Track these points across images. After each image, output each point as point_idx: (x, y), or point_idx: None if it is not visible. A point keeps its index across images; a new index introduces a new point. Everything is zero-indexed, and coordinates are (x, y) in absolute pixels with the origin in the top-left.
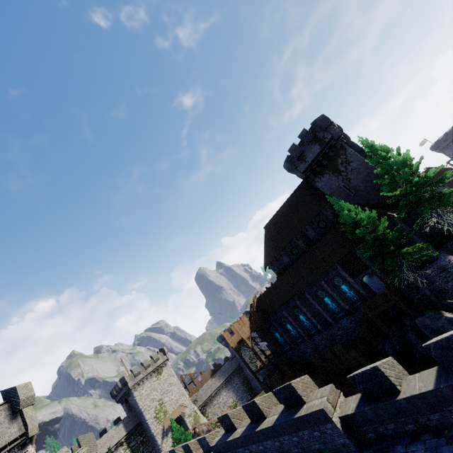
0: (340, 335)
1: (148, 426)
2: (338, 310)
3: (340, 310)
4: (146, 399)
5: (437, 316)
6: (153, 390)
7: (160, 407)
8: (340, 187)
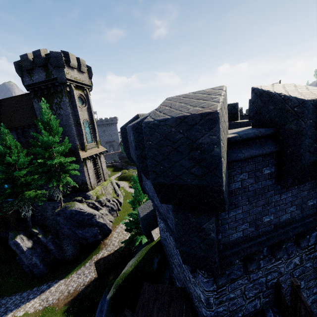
0: None
1: None
2: None
3: None
4: None
5: (13, 237)
6: None
7: None
8: None
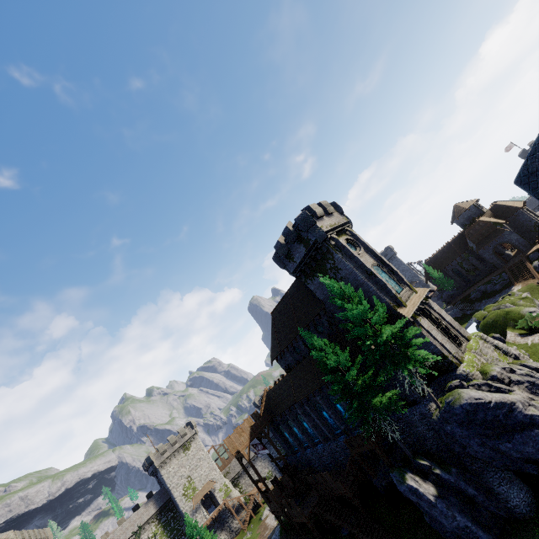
0: (338, 452)
1: (177, 504)
2: (336, 426)
3: (338, 427)
4: (174, 477)
5: (401, 480)
6: (181, 467)
7: (189, 484)
8: (332, 295)
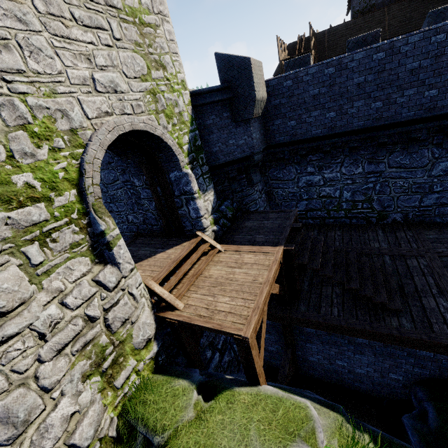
0: None
1: None
2: None
3: None
4: None
5: None
6: None
7: None
8: None
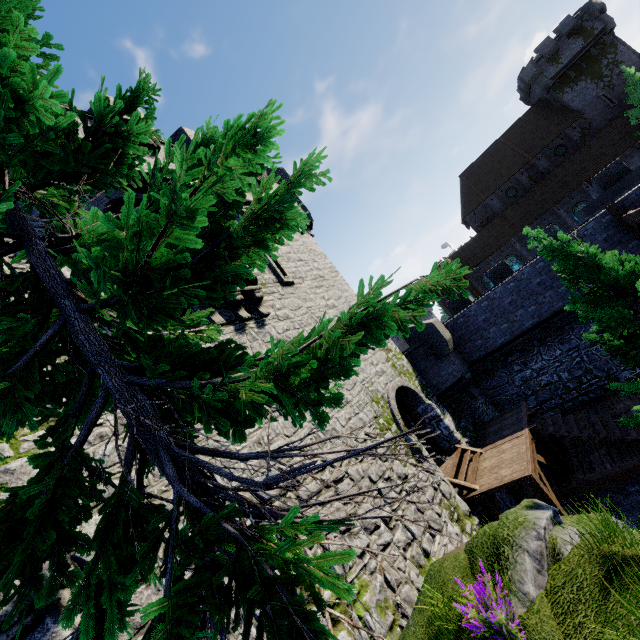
0: None
1: None
2: None
3: None
4: None
5: None
6: None
7: None
8: (598, 98)
